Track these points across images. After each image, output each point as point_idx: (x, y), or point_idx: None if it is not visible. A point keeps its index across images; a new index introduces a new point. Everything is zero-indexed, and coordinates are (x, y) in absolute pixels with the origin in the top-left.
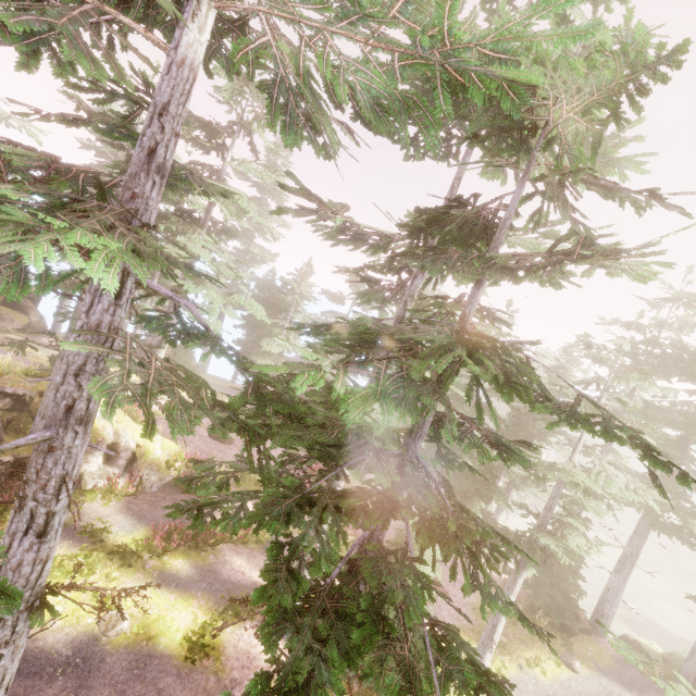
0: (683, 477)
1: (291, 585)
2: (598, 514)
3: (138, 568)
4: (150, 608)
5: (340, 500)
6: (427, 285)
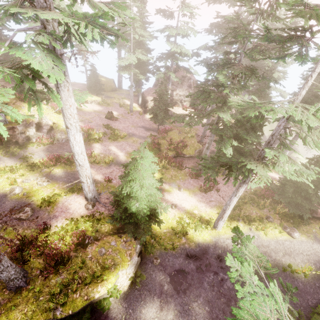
0: None
1: None
2: (317, 147)
3: (38, 171)
4: (34, 186)
5: None
6: None
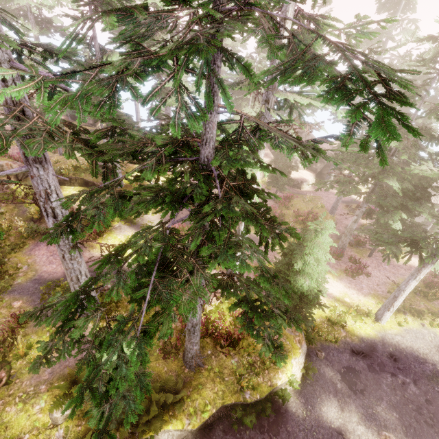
0: (361, 106)
1: (66, 234)
2: None
3: None
4: None
5: (127, 191)
6: (317, 1)
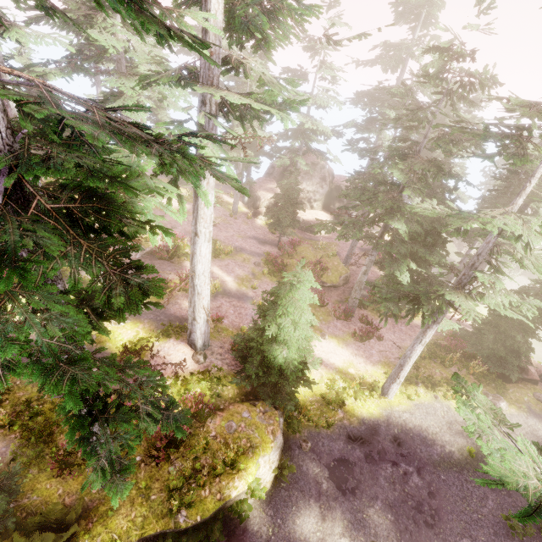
0: None
1: None
2: (539, 271)
3: None
4: (107, 326)
5: None
6: None
